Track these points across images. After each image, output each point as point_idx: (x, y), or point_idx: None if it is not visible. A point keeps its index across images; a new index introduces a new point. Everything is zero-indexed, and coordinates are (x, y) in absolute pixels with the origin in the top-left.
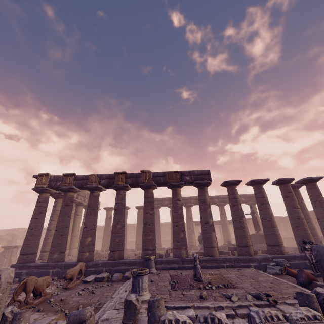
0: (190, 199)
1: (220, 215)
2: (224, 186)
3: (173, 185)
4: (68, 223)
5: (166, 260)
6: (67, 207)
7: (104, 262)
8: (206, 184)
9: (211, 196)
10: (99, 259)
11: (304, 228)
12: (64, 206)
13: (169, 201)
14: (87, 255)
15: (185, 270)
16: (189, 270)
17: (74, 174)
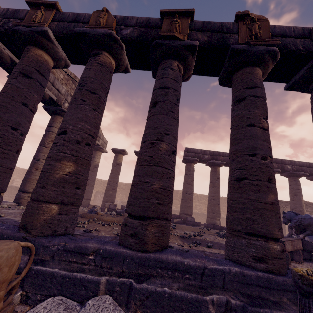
0: None
1: (291, 191)
2: None
3: None
4: (21, 120)
5: None
6: (24, 79)
7: (104, 250)
8: None
9: (281, 159)
10: (93, 227)
11: None
12: (16, 74)
13: (211, 156)
14: (53, 214)
15: None
16: None
17: (54, 6)
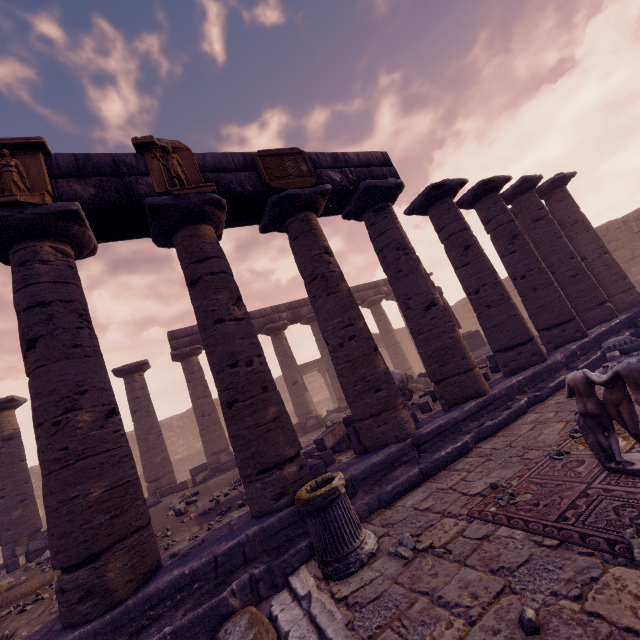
0: (278, 312)
1: None
2: (419, 209)
3: (298, 196)
4: None
5: (367, 470)
6: None
7: None
8: (393, 192)
9: None
10: None
11: (587, 274)
12: None
13: None
14: None
15: (446, 471)
16: (459, 463)
17: None
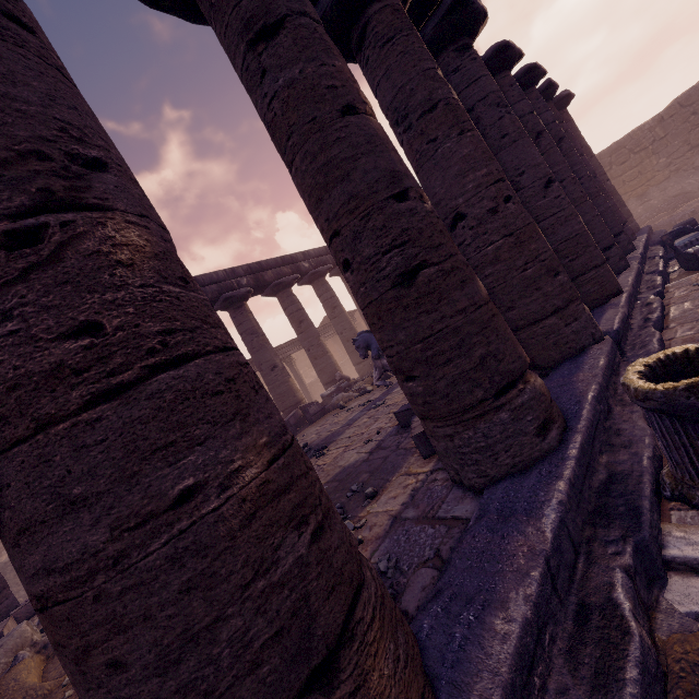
0: (235, 277)
1: (327, 305)
2: None
3: None
4: None
5: (605, 374)
6: None
7: None
8: (479, 25)
9: (289, 254)
10: None
11: (609, 194)
12: None
13: None
14: None
15: None
16: None
17: None
